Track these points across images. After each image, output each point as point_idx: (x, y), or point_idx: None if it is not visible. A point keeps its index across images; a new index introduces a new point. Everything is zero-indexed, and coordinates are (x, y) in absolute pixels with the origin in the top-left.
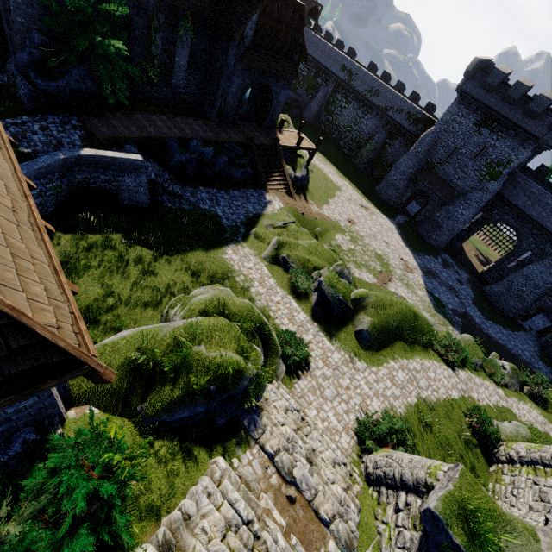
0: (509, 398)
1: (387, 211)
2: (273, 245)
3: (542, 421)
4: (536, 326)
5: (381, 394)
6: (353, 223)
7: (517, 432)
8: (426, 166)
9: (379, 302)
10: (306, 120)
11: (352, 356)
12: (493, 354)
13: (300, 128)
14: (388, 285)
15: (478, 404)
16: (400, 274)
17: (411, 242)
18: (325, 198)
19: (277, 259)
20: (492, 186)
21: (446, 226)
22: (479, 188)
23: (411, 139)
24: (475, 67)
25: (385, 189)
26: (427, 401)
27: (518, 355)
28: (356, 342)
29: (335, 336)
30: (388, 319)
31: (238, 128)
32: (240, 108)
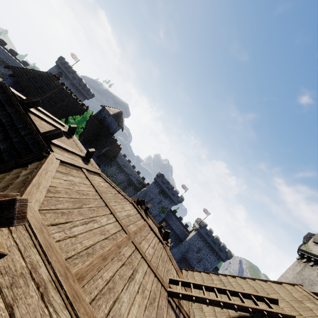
0: None
1: None
2: None
3: None
4: None
5: None
6: None
7: None
8: None
9: None
10: None
11: None
12: None
13: None
14: None
15: None
16: None
17: None
18: None
19: None
20: (163, 215)
21: None
22: (159, 215)
23: (137, 189)
24: (160, 175)
25: None
26: None
27: None
28: None
29: None
30: None
31: None
32: None
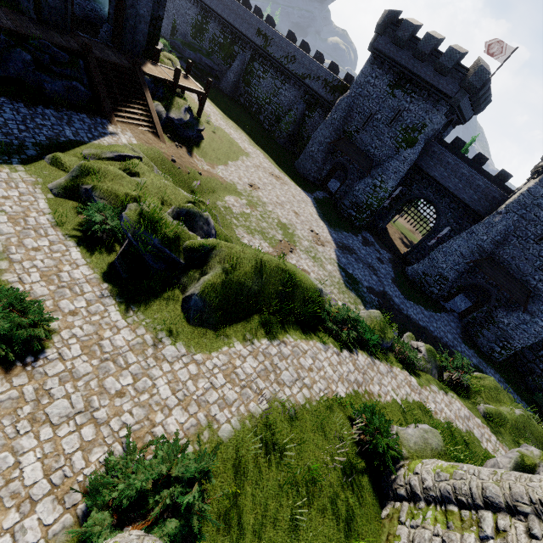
0: (423, 388)
1: (305, 185)
2: (72, 171)
3: (463, 416)
4: (459, 308)
5: (196, 400)
6: (255, 188)
7: (424, 442)
8: (343, 136)
9: (233, 255)
10: (223, 91)
11: (160, 337)
12: (407, 335)
13: (187, 68)
14: (288, 256)
15: (377, 402)
16: (307, 246)
17: (329, 217)
18: (224, 159)
19: (75, 191)
20: (409, 155)
21: (365, 201)
22: (396, 157)
23: (330, 109)
24: (385, 20)
25: (303, 162)
26: (270, 407)
27: (440, 338)
28: (180, 315)
29: (138, 305)
30: (242, 279)
31: (74, 37)
32: (70, 3)
